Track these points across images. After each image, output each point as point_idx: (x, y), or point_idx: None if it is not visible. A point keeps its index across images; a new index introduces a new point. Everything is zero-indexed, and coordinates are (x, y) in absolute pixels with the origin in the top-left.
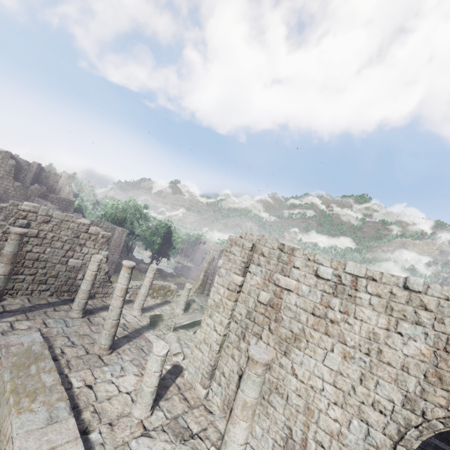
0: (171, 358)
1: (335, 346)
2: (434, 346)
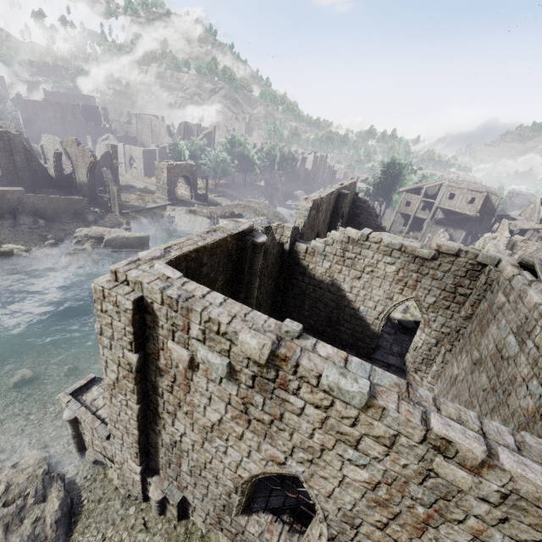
0: None
1: None
2: None
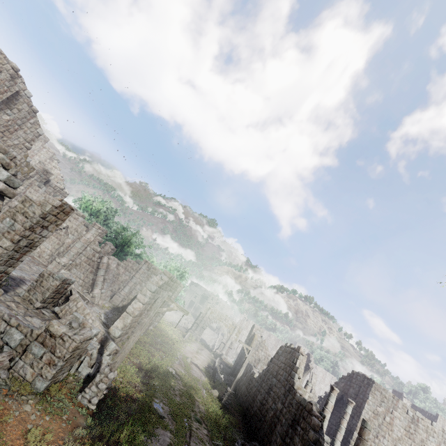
0: (328, 444)
1: (412, 443)
2: (437, 445)
